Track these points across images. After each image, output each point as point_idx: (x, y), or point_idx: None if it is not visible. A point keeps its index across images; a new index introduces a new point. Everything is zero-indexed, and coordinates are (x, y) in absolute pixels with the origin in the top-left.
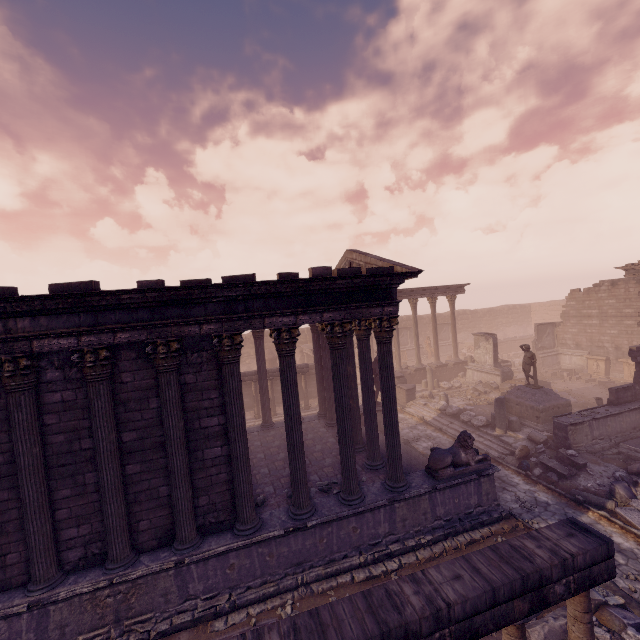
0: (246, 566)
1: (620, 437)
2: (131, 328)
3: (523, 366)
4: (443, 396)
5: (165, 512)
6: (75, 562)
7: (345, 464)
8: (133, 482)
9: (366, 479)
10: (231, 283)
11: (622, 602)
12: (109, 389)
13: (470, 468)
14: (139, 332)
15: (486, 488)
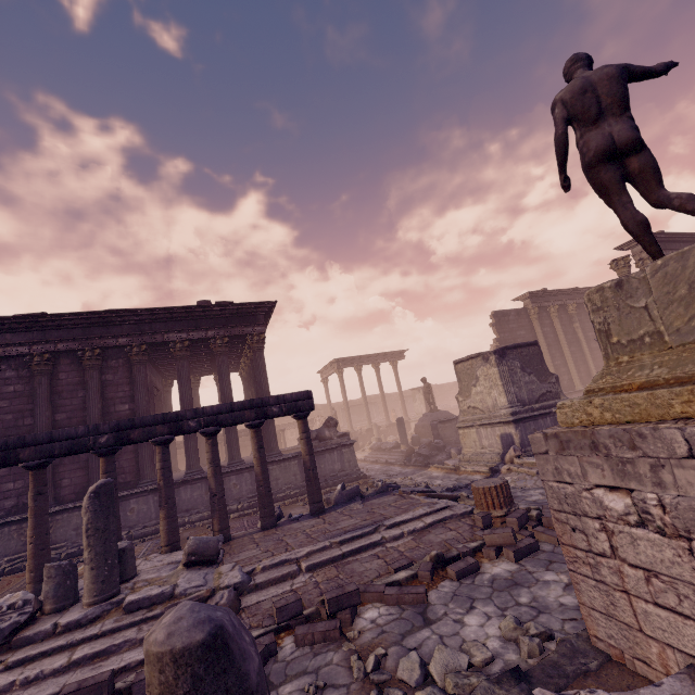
0: (144, 510)
1: None
2: (68, 341)
3: (424, 395)
4: (375, 438)
5: (83, 473)
6: (9, 509)
7: (228, 437)
8: None
9: None
10: (137, 309)
11: (394, 482)
12: (49, 382)
13: (332, 441)
14: (73, 343)
15: (348, 457)
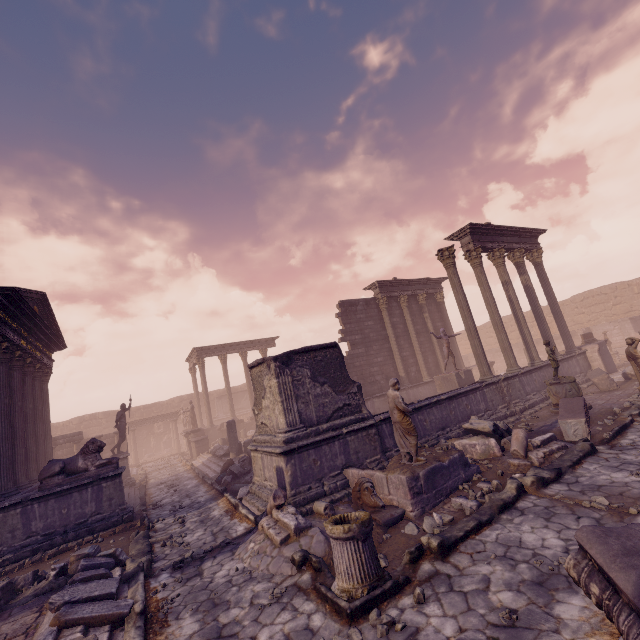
0: None
1: None
2: None
3: None
4: (220, 439)
5: None
6: None
7: None
8: None
9: None
10: None
11: (112, 551)
12: None
13: (87, 473)
14: None
15: (109, 493)
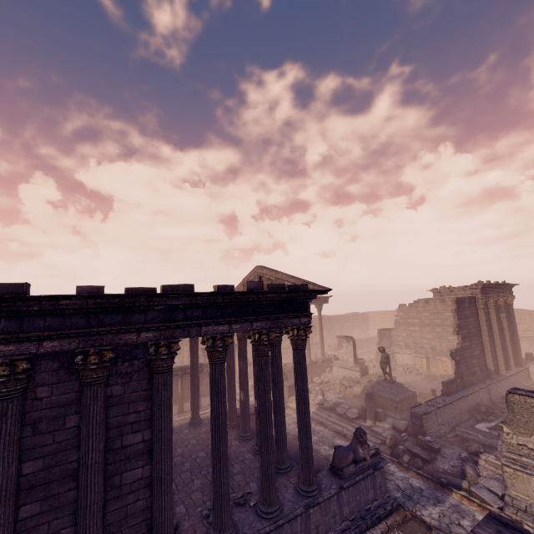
0: None
1: (454, 422)
2: (61, 336)
3: (381, 364)
4: (320, 391)
5: None
6: None
7: (266, 472)
8: (26, 529)
9: (278, 485)
10: (178, 293)
11: None
12: (19, 408)
13: (367, 463)
14: (70, 340)
15: (379, 481)
